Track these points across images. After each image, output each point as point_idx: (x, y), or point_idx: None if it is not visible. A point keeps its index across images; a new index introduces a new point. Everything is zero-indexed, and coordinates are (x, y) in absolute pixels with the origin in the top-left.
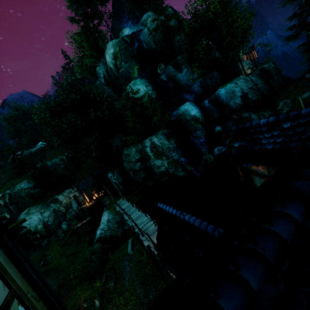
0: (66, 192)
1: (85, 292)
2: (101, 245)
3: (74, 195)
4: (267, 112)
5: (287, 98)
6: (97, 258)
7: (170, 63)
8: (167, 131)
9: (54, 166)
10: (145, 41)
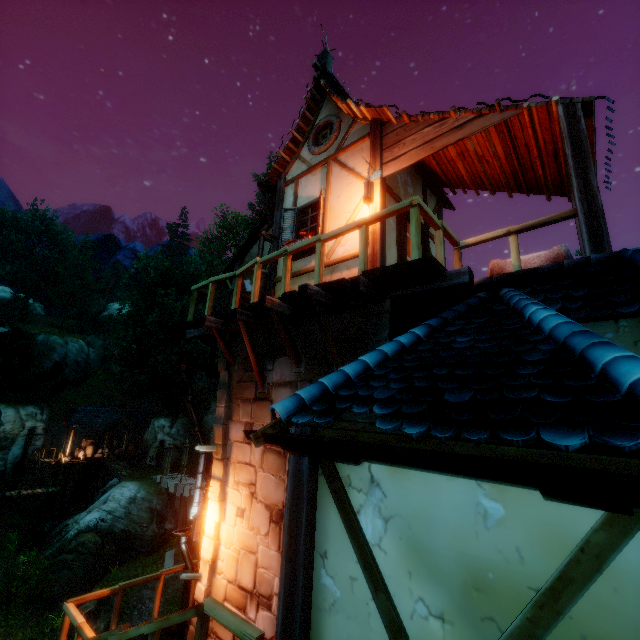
0: (28, 409)
1: (10, 633)
2: (101, 540)
3: (33, 428)
4: None
5: None
6: (81, 563)
7: None
8: None
9: (45, 347)
10: None
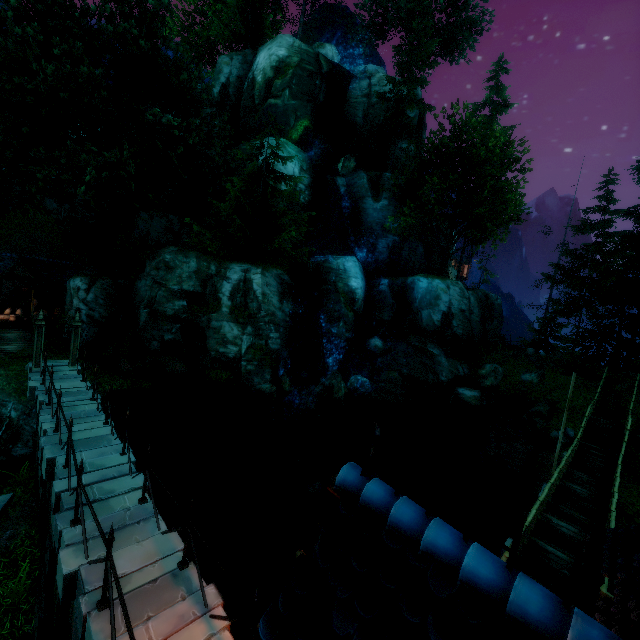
0: None
1: None
2: None
3: None
4: (463, 367)
5: (501, 364)
6: None
7: (367, 171)
8: (289, 279)
9: None
10: (351, 99)
